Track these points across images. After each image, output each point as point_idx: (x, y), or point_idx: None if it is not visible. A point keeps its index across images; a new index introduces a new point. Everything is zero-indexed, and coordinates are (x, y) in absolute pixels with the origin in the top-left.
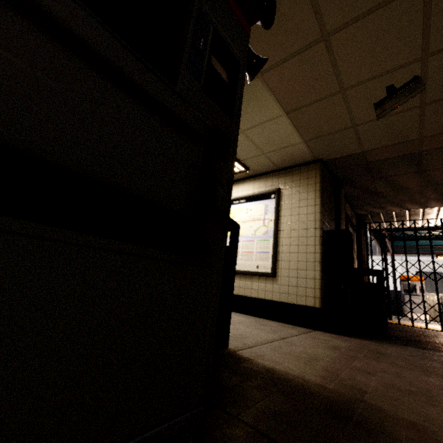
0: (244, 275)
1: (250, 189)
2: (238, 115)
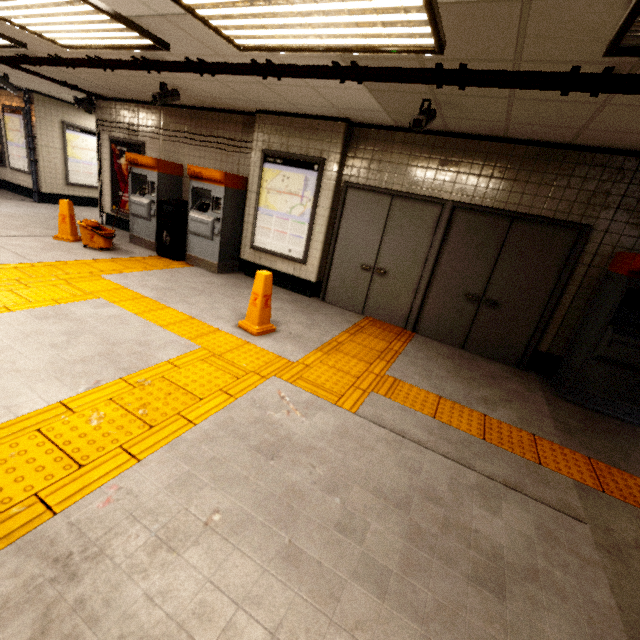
0: None
1: None
2: None
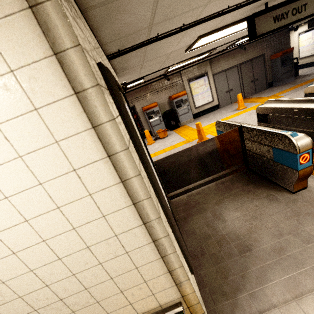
0: (307, 57)
1: (305, 28)
2: (293, 60)
